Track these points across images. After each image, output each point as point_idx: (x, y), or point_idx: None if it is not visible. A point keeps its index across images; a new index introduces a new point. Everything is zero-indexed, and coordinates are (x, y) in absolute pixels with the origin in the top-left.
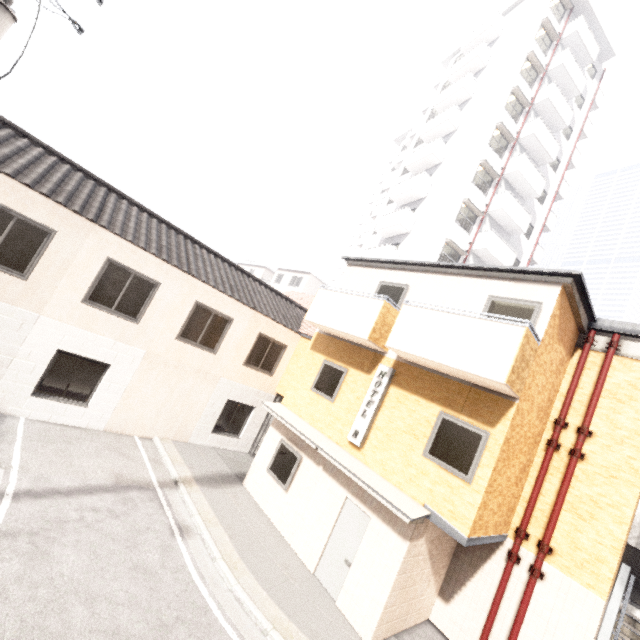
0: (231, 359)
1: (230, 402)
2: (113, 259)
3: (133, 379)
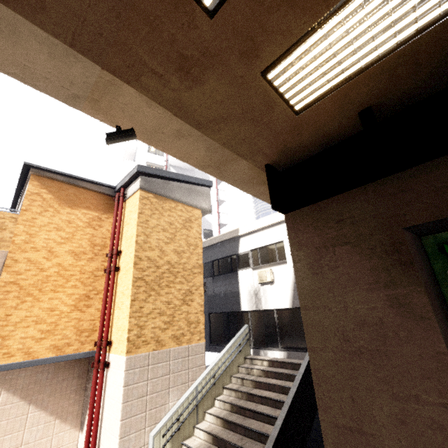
0: None
1: None
2: None
3: None
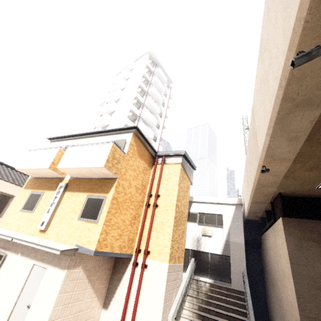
0: None
1: None
2: None
3: None
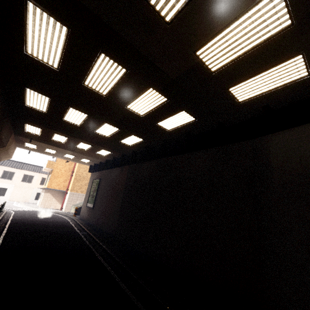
0: (36, 184)
1: (38, 193)
2: (5, 170)
3: (13, 190)
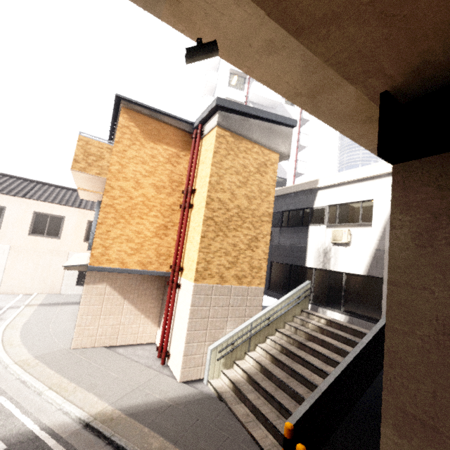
0: (73, 240)
1: None
2: None
3: (8, 262)
